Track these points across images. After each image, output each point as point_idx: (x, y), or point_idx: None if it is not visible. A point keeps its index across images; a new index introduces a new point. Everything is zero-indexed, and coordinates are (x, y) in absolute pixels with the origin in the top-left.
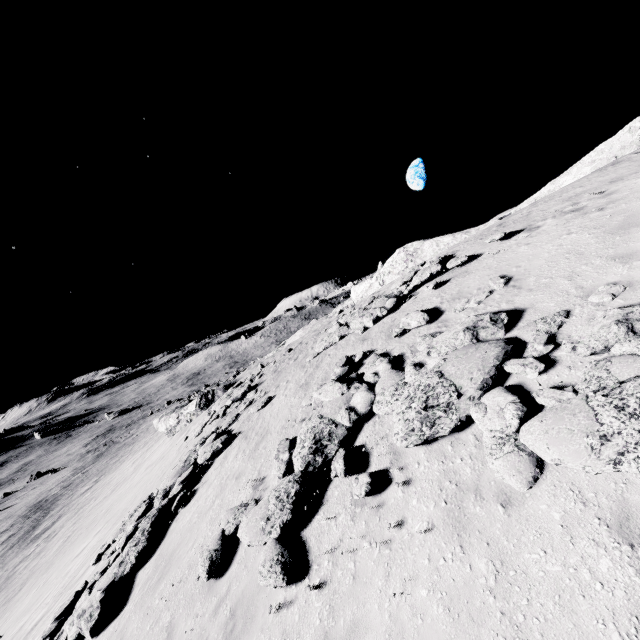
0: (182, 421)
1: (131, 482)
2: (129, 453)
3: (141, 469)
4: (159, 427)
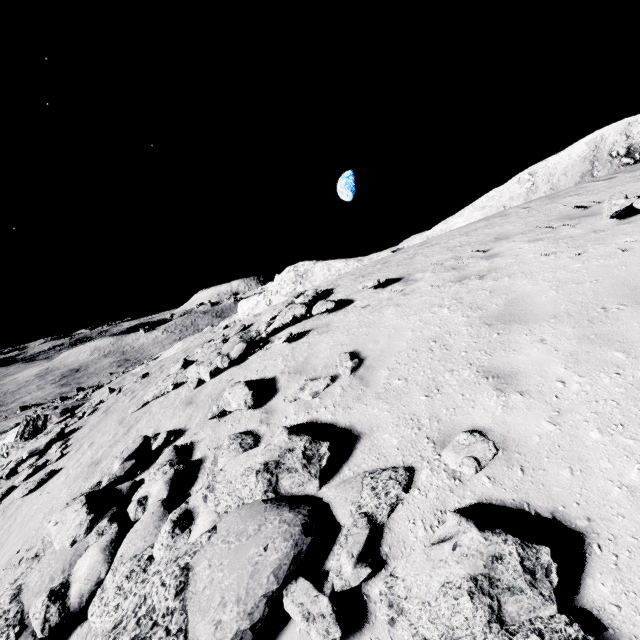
0: None
1: None
2: None
3: None
4: None
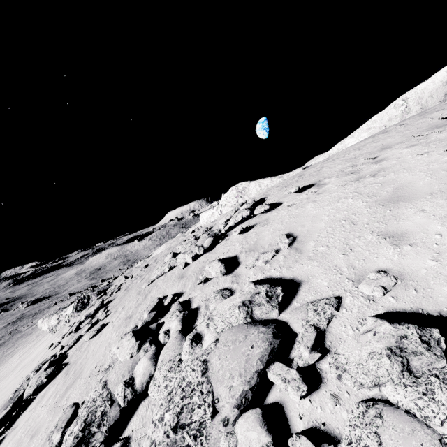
0: (61, 321)
1: (5, 382)
2: (22, 345)
3: (18, 367)
4: (42, 326)
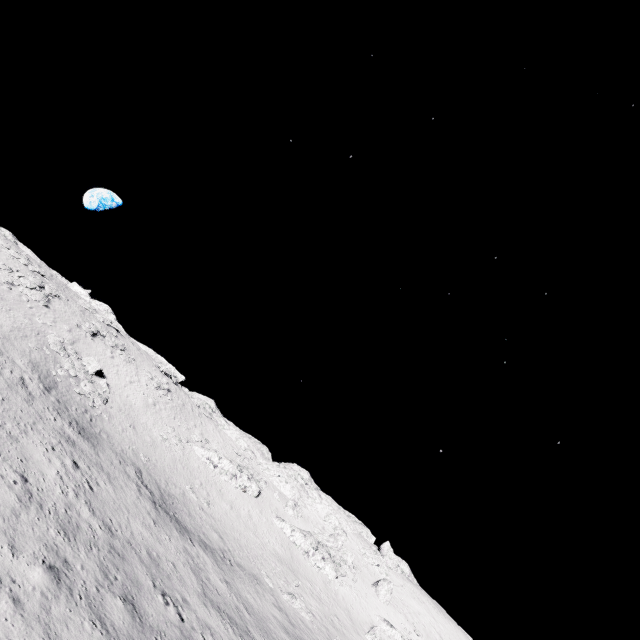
0: None
1: None
2: None
3: None
4: None
